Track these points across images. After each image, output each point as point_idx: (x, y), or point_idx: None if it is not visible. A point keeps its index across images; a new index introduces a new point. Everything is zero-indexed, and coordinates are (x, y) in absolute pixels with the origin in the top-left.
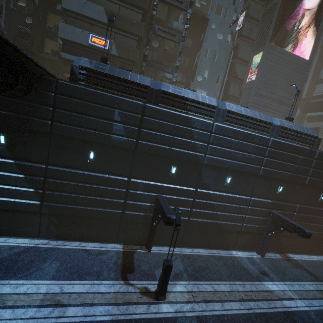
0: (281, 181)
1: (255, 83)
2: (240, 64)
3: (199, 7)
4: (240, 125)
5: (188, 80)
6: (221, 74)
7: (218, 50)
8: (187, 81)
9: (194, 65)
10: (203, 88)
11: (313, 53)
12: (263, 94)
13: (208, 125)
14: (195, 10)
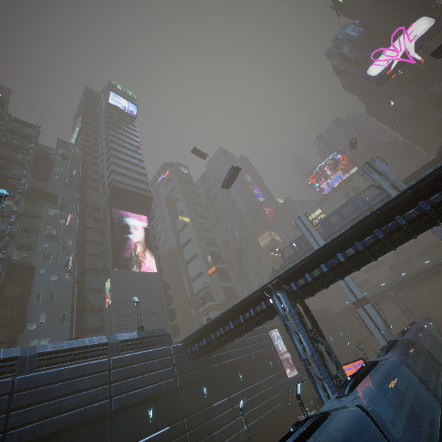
0: (149, 401)
1: (111, 305)
2: (94, 293)
3: (19, 259)
4: (65, 363)
5: (12, 335)
6: (66, 311)
7: (56, 289)
8: (11, 336)
9: (25, 313)
10: (42, 335)
11: (158, 267)
12: (126, 313)
13: (3, 386)
14: (12, 263)
